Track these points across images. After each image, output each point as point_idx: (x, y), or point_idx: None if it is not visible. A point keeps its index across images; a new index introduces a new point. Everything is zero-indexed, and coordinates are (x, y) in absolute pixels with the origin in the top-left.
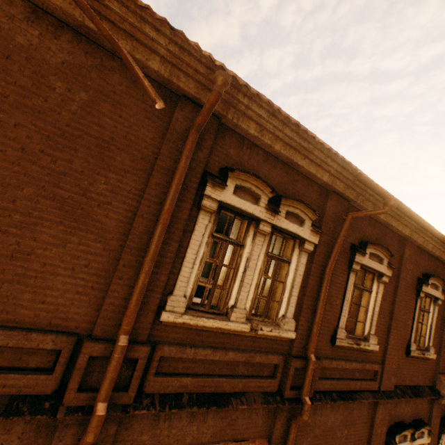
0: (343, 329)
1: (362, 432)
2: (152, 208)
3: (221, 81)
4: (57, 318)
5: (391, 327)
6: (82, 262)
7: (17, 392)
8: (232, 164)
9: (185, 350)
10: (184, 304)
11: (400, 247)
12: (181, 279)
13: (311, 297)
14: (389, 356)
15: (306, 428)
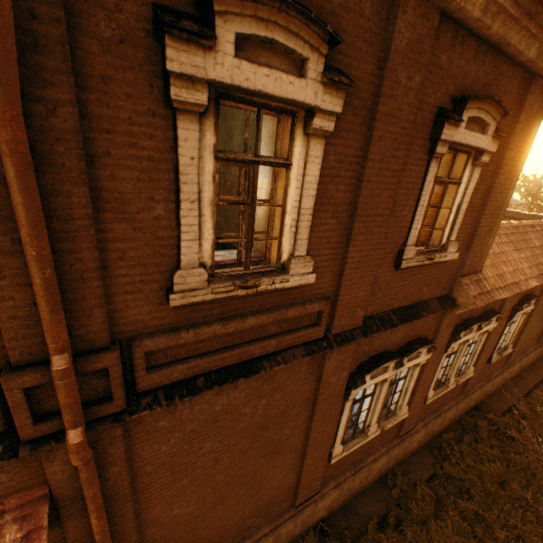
0: (200, 268)
1: (302, 390)
2: None
3: None
4: None
5: (354, 231)
6: None
7: None
8: None
9: None
10: None
11: (385, 21)
12: None
13: (4, 221)
14: (349, 282)
15: (159, 434)
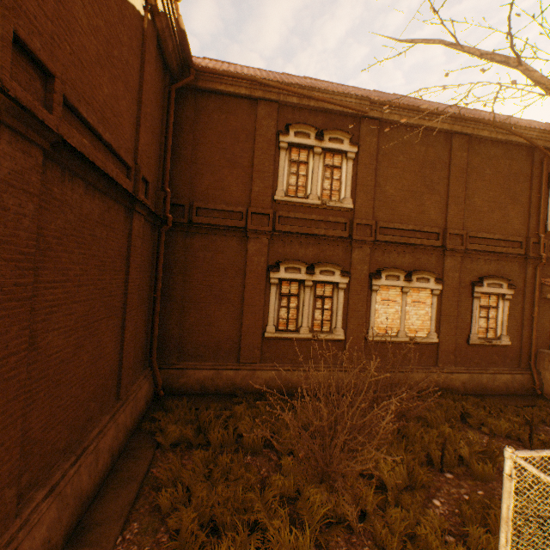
0: None
1: None
2: (535, 192)
3: None
4: (517, 233)
5: None
6: (518, 215)
7: (516, 253)
8: None
9: None
10: None
11: None
12: (548, 216)
13: None
14: None
15: None
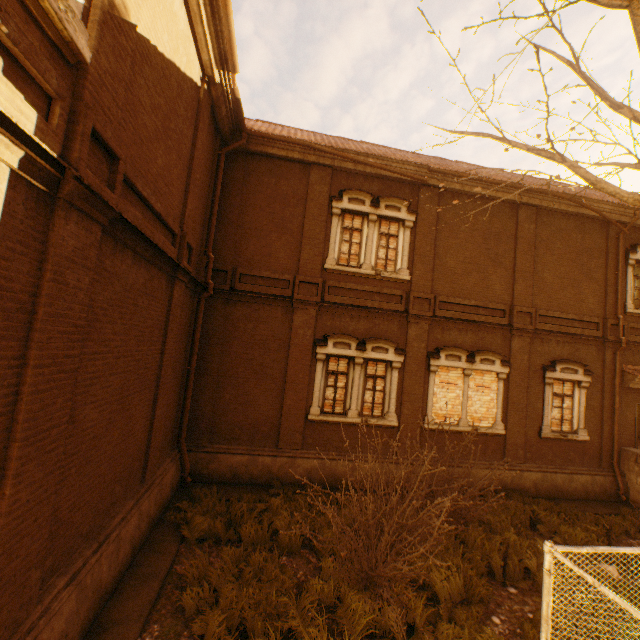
0: None
1: None
2: (611, 269)
3: (638, 214)
4: (592, 313)
5: None
6: (594, 293)
7: (592, 335)
8: (633, 241)
9: (637, 325)
10: (632, 305)
11: None
12: (627, 296)
13: None
14: None
15: None
